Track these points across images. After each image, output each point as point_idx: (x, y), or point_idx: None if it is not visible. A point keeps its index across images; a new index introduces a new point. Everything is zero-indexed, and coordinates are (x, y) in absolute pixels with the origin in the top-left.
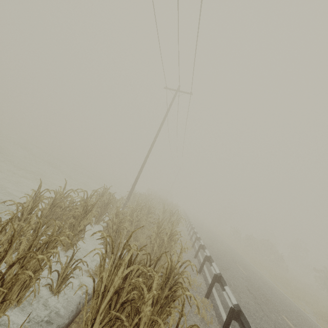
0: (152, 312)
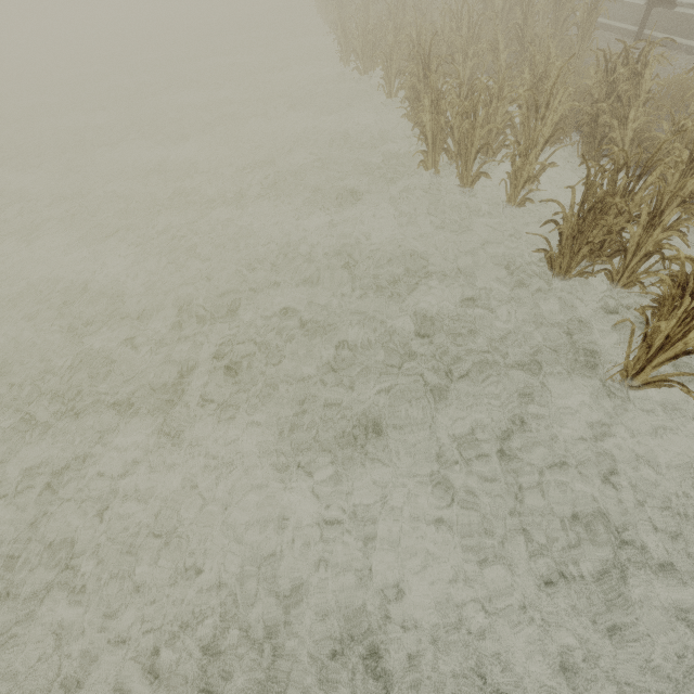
0: None
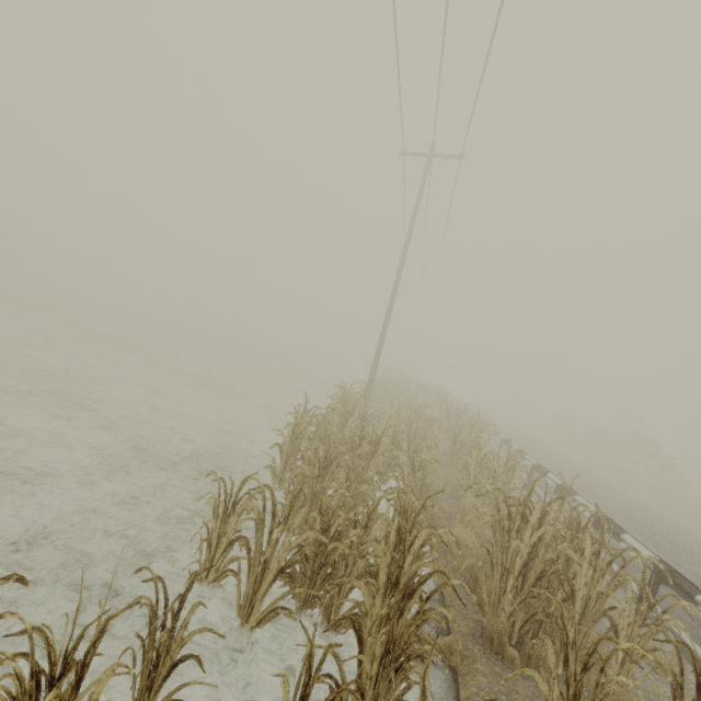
0: (591, 584)
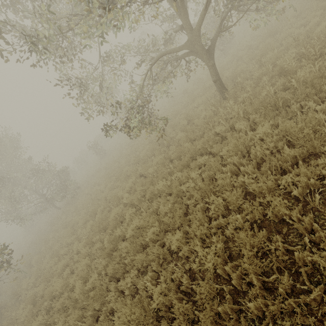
0: None
